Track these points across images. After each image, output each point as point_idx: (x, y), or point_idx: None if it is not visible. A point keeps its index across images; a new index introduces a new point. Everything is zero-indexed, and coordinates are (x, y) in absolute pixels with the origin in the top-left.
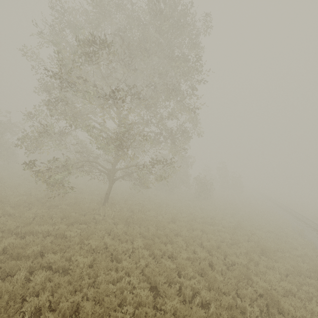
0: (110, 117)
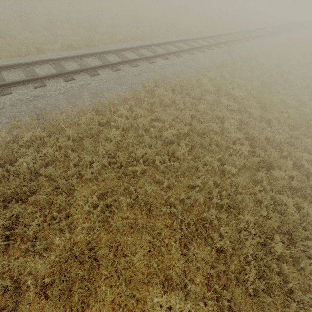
0: None
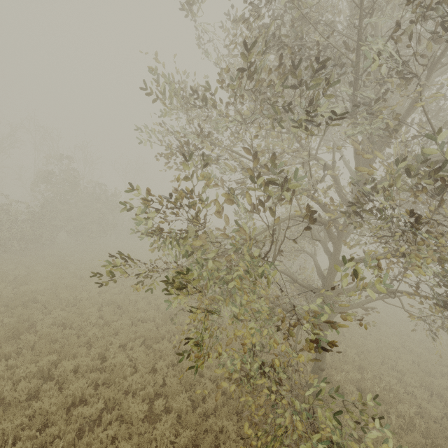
0: (338, 184)
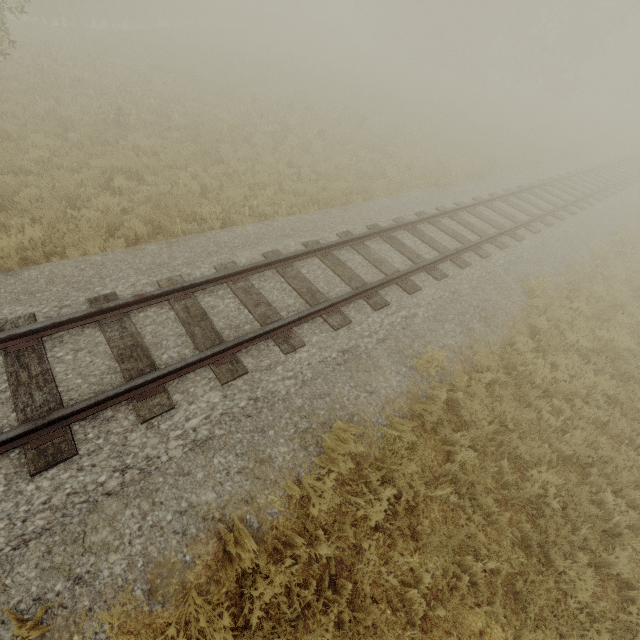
0: None
